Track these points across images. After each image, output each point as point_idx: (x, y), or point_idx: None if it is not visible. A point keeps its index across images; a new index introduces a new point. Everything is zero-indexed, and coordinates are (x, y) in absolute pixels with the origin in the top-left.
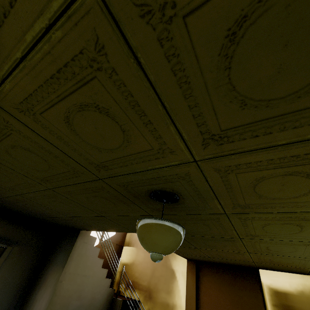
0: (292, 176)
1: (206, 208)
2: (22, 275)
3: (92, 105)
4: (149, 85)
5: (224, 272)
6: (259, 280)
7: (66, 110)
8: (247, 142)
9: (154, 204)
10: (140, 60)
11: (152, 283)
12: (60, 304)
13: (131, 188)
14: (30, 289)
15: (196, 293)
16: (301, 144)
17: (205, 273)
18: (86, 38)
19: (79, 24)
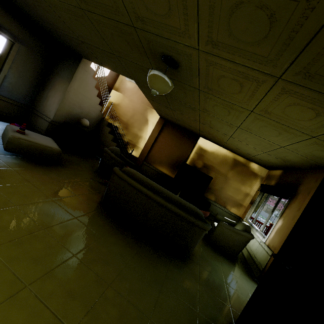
0: (235, 81)
1: (190, 81)
2: (32, 74)
3: None
4: None
5: (180, 132)
6: (197, 141)
7: None
8: (225, 53)
9: (161, 64)
10: None
11: (130, 121)
12: (68, 105)
13: (152, 45)
14: (40, 87)
15: (157, 135)
16: (243, 66)
17: (168, 128)
18: None
19: None
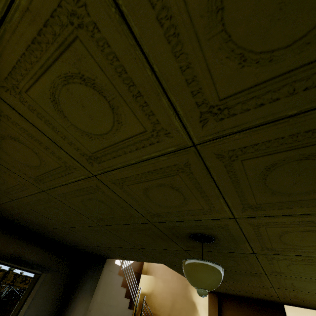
0: (309, 232)
1: (237, 248)
2: (52, 302)
3: (169, 185)
4: (212, 181)
5: (248, 307)
6: None
7: (148, 185)
8: (275, 211)
9: (191, 242)
10: (210, 171)
11: (172, 315)
12: None
13: (175, 230)
14: None
15: None
16: (313, 215)
17: (228, 307)
18: (181, 161)
19: (179, 156)
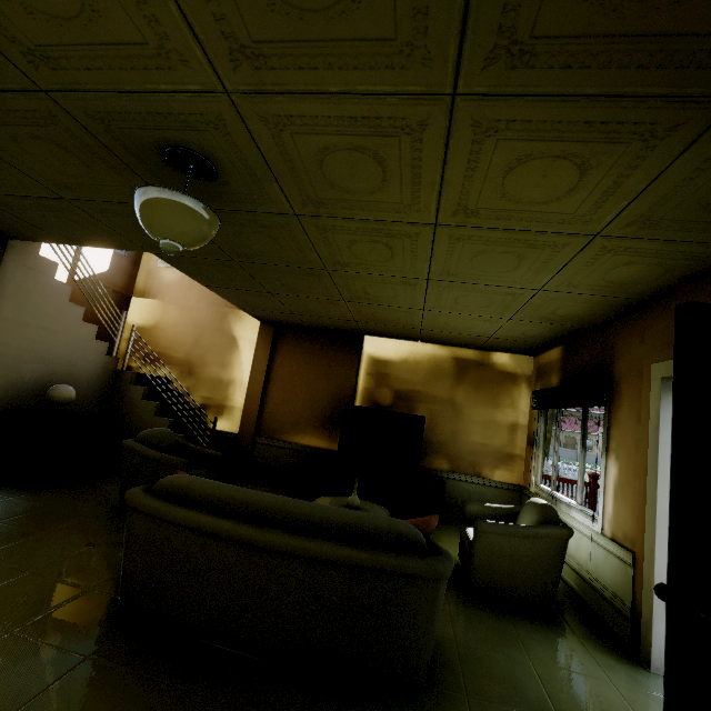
0: (359, 154)
1: (266, 200)
2: None
3: None
4: None
5: (317, 340)
6: (361, 348)
7: None
8: (292, 75)
9: (174, 178)
10: None
11: (194, 354)
12: None
13: (120, 131)
14: None
15: (268, 366)
16: (354, 98)
17: (287, 341)
18: None
19: None
